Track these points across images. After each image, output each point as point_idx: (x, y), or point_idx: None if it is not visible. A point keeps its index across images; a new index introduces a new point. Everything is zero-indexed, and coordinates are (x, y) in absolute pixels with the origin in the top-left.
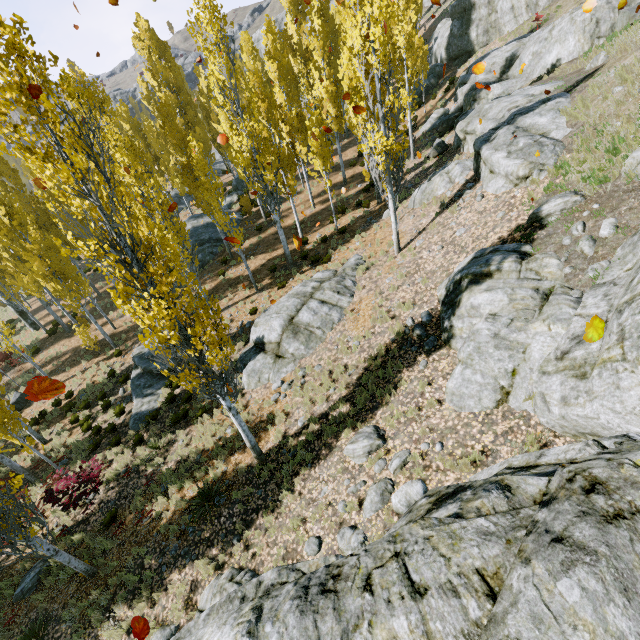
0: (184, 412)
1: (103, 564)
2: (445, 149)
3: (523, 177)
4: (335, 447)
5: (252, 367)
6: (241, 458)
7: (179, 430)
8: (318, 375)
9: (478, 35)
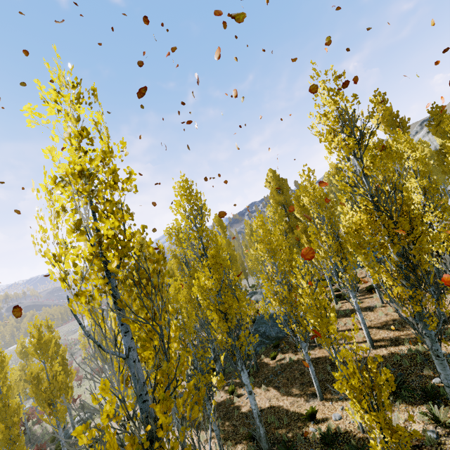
0: None
1: None
2: None
3: None
4: None
5: None
6: None
7: None
8: None
9: None
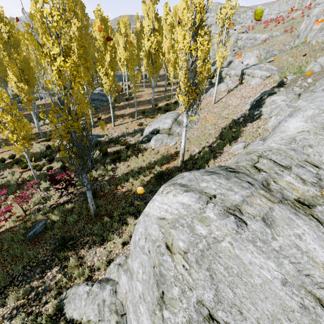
0: (118, 156)
1: (101, 211)
2: (212, 83)
3: (268, 76)
4: (223, 152)
5: (156, 138)
6: (169, 165)
7: (117, 164)
8: (196, 137)
9: (212, 55)
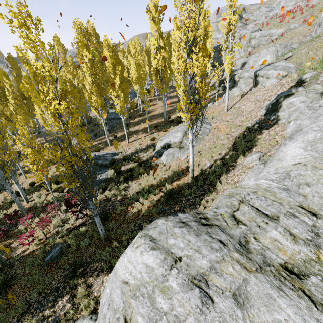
0: (131, 174)
1: (111, 234)
2: (225, 88)
3: (285, 75)
4: (236, 164)
5: (167, 153)
6: (179, 182)
7: (130, 182)
8: (208, 149)
9: (225, 58)
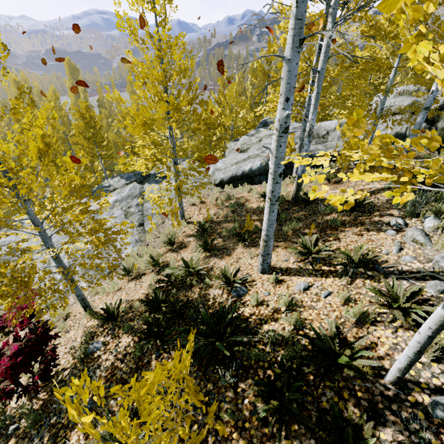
0: None
1: None
2: None
3: None
4: None
5: None
6: None
7: None
8: None
9: None
